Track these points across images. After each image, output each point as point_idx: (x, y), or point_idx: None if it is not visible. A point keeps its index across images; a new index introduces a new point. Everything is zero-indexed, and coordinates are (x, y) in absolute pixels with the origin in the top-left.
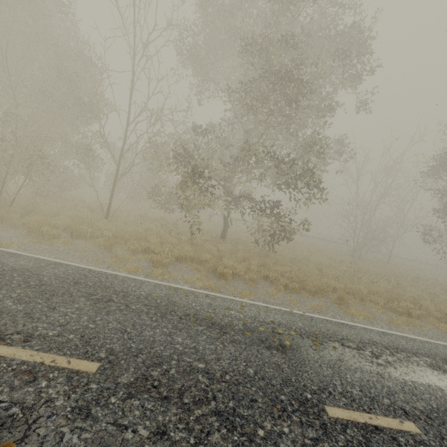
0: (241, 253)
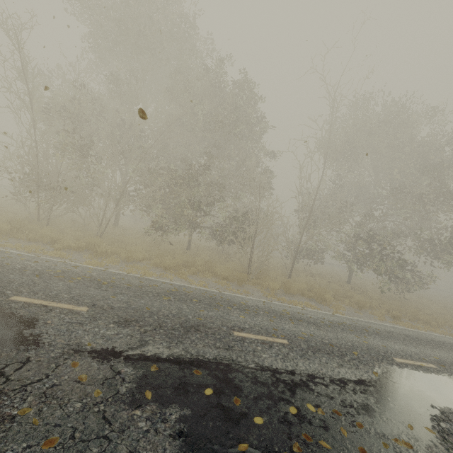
0: (385, 299)
